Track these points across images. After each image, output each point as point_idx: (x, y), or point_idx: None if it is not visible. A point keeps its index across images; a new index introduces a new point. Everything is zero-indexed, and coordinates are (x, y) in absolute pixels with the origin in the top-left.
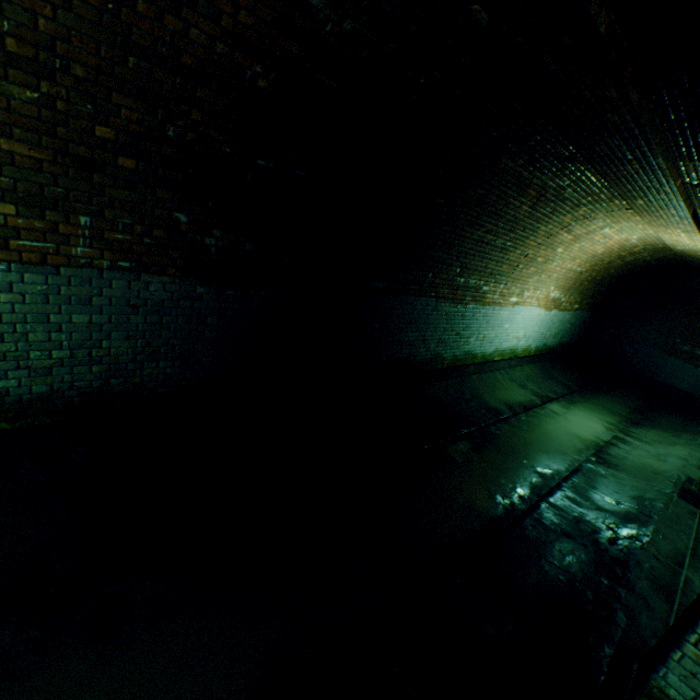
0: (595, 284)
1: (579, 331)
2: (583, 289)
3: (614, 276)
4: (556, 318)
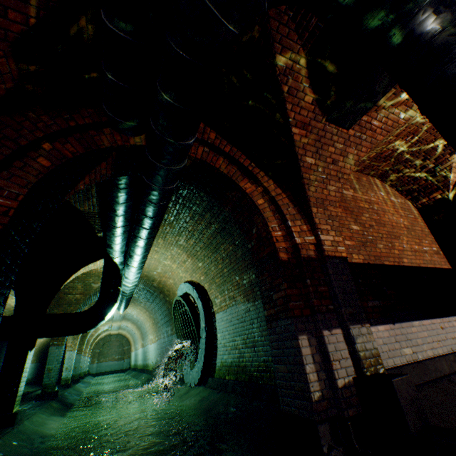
0: (41, 352)
1: (37, 372)
2: (38, 354)
3: (45, 347)
4: (31, 366)
